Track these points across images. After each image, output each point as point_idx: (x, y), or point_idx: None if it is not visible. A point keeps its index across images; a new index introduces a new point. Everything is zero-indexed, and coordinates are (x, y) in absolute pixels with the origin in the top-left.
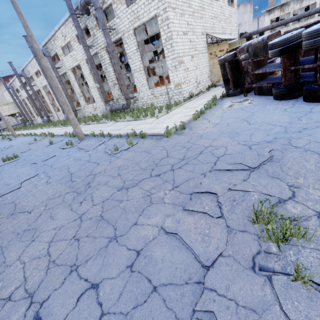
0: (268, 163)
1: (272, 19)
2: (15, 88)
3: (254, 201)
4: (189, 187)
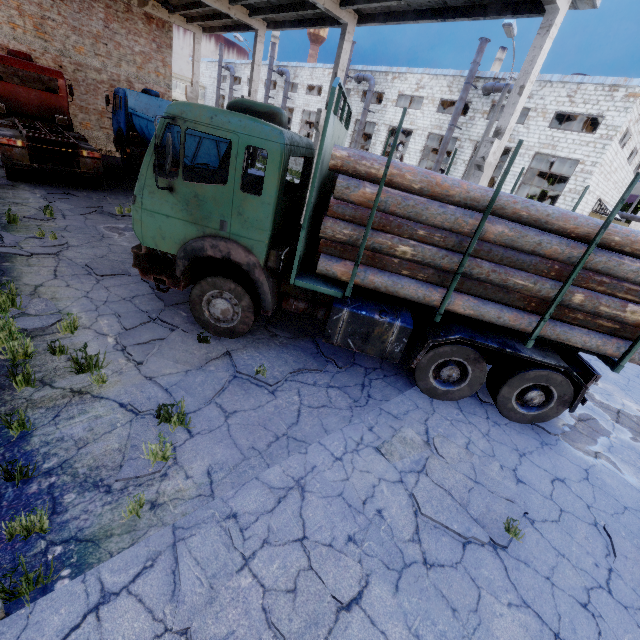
0: None
1: None
2: (235, 73)
3: None
4: None
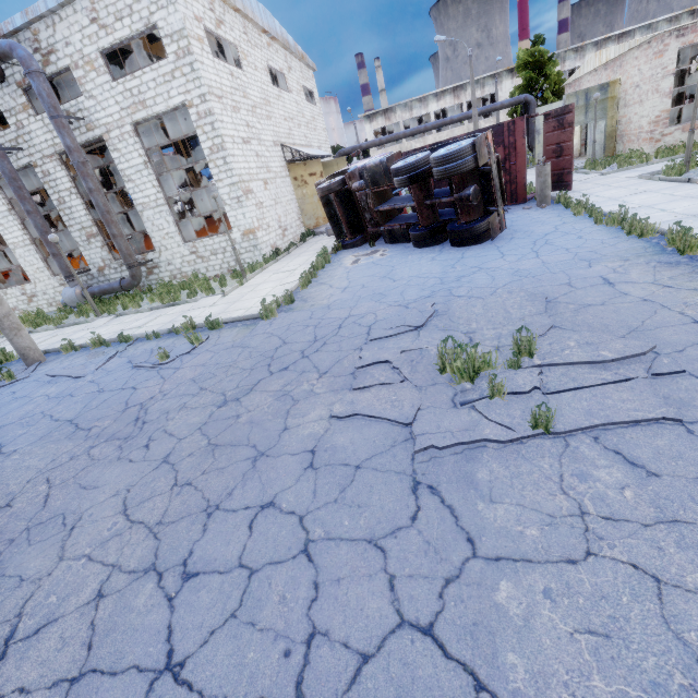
0: (435, 318)
1: (376, 130)
2: None
3: (435, 355)
4: (346, 367)
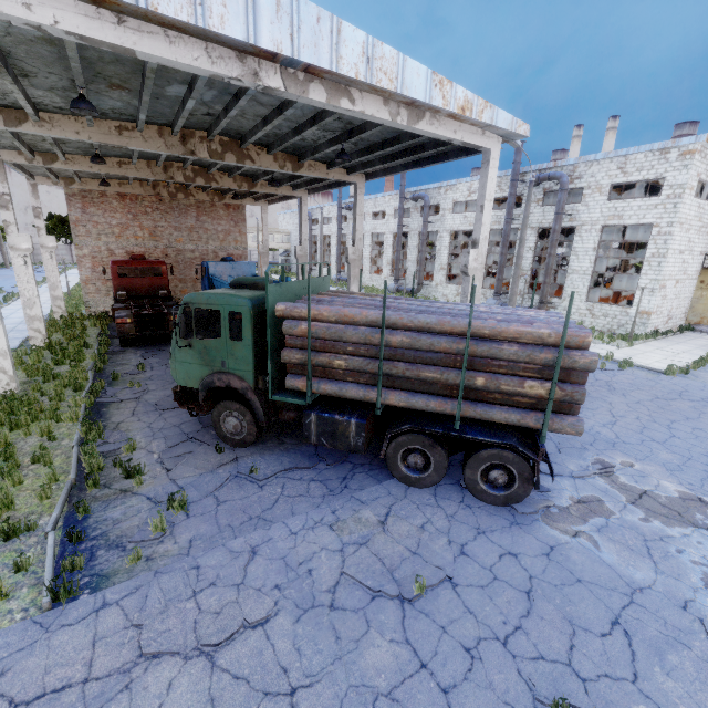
0: None
1: None
2: (312, 216)
3: None
4: None
